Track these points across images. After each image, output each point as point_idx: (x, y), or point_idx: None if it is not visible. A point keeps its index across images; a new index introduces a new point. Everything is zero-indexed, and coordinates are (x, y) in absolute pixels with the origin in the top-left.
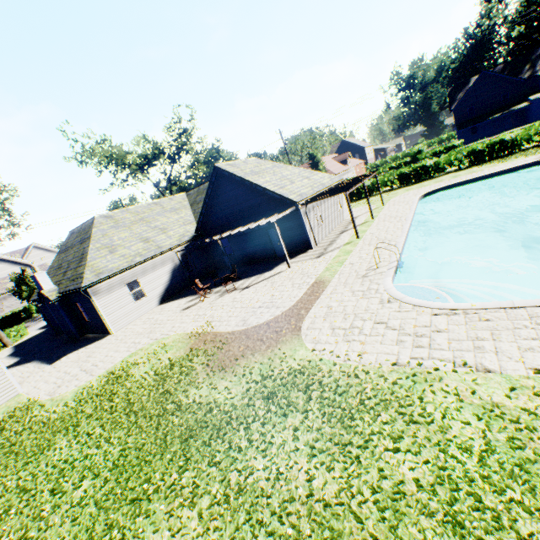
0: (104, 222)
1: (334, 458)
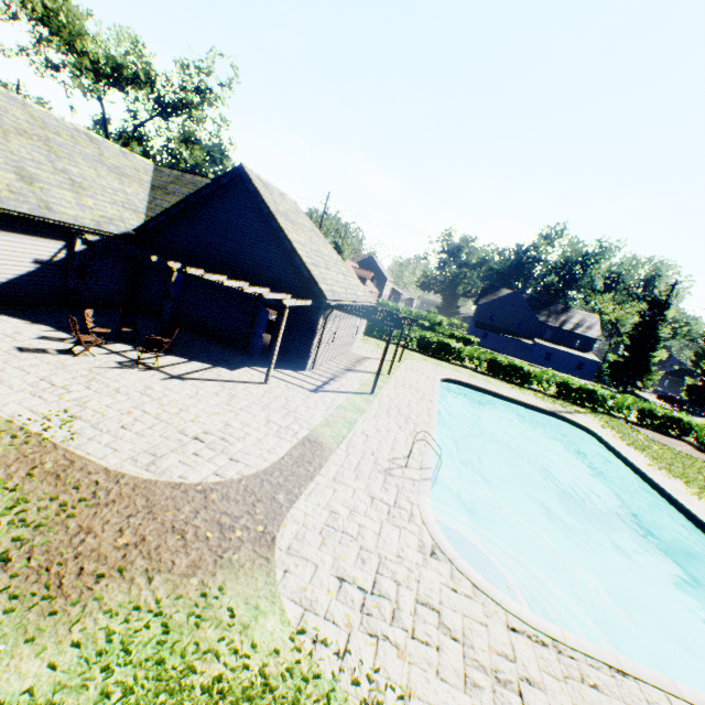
0: None
1: None
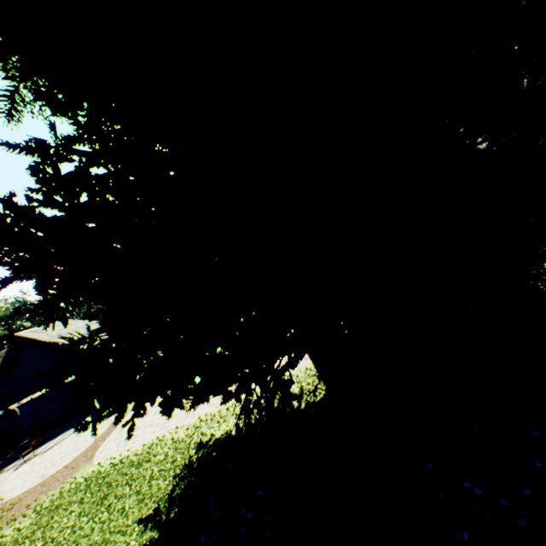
0: None
1: (93, 508)
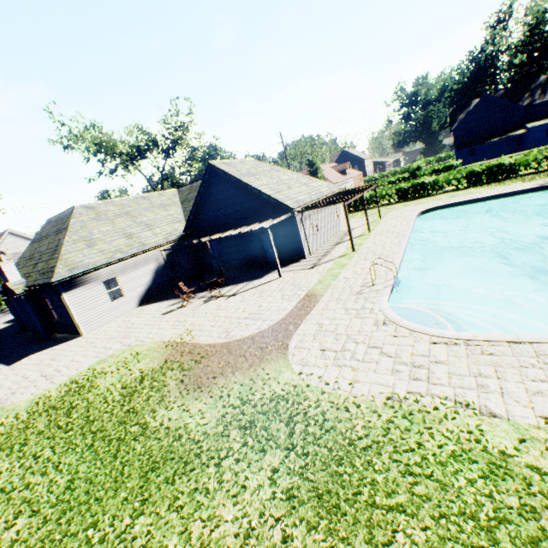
0: (84, 213)
1: (317, 513)
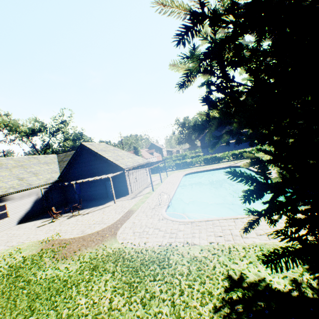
0: None
1: (125, 289)
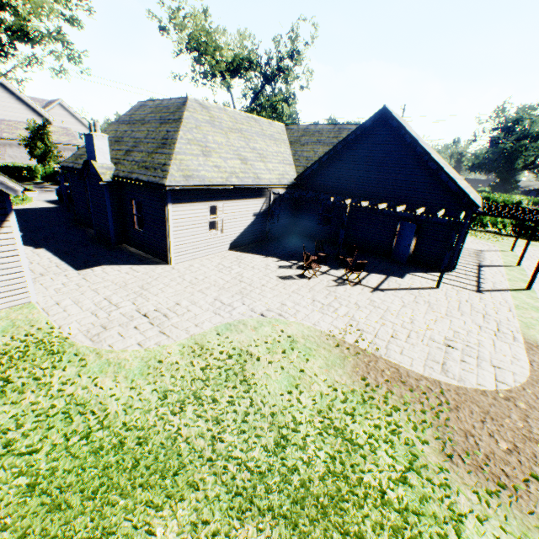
0: (198, 110)
1: None
